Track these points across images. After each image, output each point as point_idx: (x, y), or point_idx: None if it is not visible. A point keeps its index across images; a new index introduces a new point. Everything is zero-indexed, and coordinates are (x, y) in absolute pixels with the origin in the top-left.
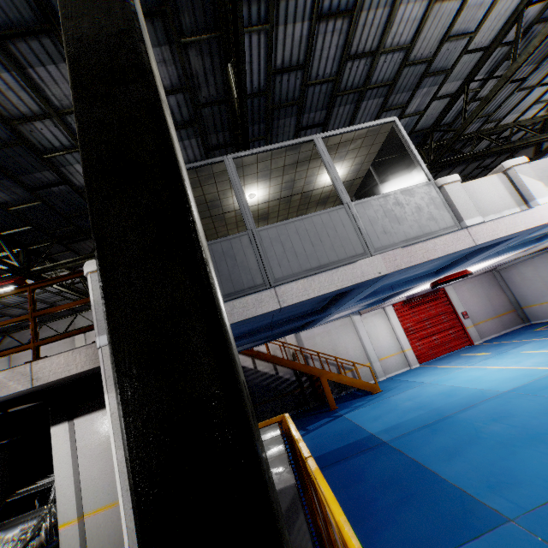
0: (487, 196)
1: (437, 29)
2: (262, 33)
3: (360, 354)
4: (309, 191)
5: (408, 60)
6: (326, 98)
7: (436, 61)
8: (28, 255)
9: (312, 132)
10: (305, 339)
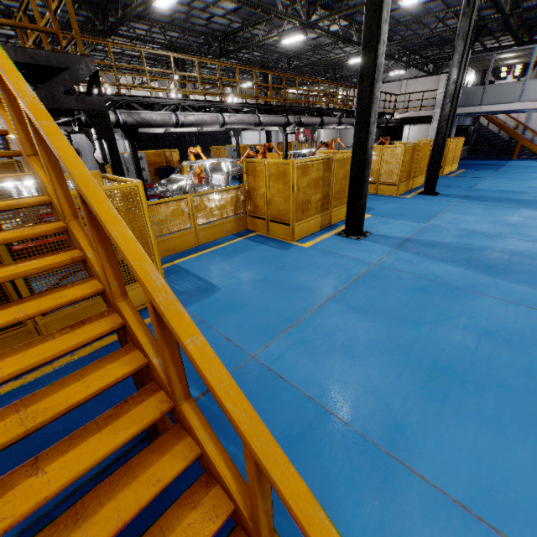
0: None
1: None
2: None
3: None
4: None
5: None
6: None
7: None
8: (410, 56)
9: None
10: (532, 117)
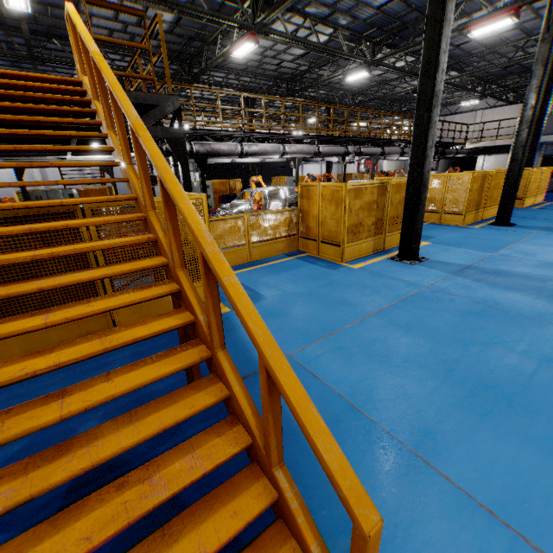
0: None
1: None
2: None
3: None
4: None
5: None
6: None
7: None
8: (485, 85)
9: None
10: None
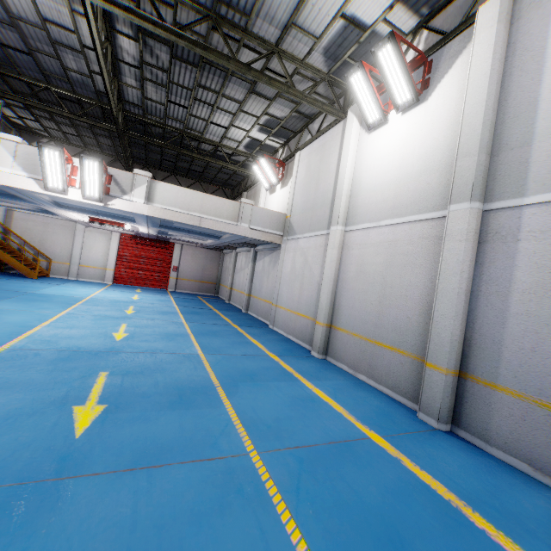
0: None
1: (24, 4)
2: None
3: (66, 254)
4: None
5: (16, 15)
6: None
7: (56, 35)
8: None
9: None
10: (17, 218)
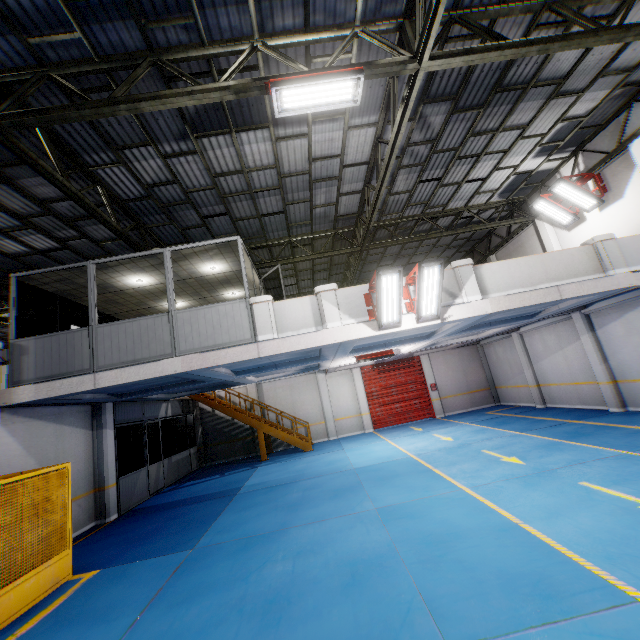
0: (293, 315)
1: (297, 155)
2: (121, 166)
3: (318, 412)
4: (200, 277)
5: (285, 173)
6: (217, 198)
7: (317, 172)
8: None
9: (220, 218)
10: (266, 390)
